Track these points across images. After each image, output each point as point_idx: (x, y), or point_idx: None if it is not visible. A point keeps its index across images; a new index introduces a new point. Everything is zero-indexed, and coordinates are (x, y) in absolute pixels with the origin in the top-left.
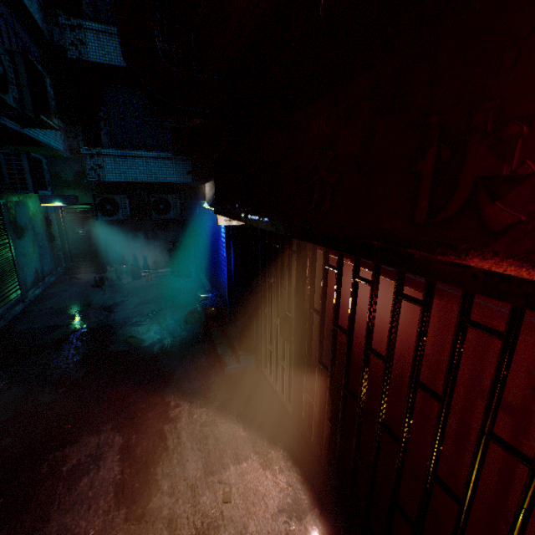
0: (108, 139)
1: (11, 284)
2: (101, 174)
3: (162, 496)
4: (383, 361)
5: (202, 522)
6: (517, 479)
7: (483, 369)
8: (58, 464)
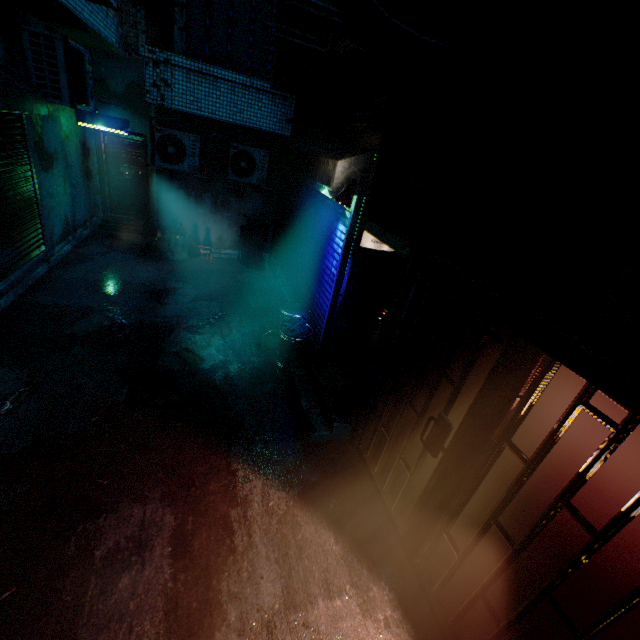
0: (182, 39)
1: (32, 237)
2: (166, 95)
3: (228, 632)
4: None
5: None
6: None
7: None
8: (89, 543)
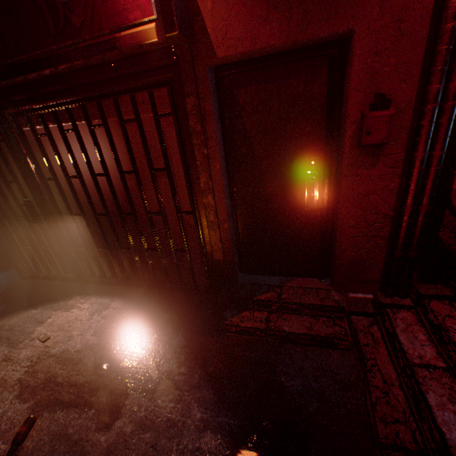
0: None
1: None
2: None
3: None
4: (104, 175)
5: (31, 361)
6: (182, 202)
7: (153, 162)
8: None
